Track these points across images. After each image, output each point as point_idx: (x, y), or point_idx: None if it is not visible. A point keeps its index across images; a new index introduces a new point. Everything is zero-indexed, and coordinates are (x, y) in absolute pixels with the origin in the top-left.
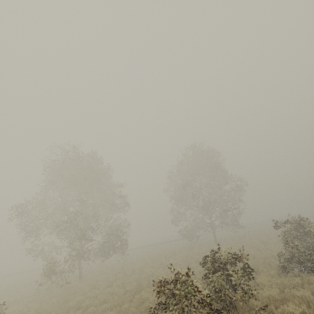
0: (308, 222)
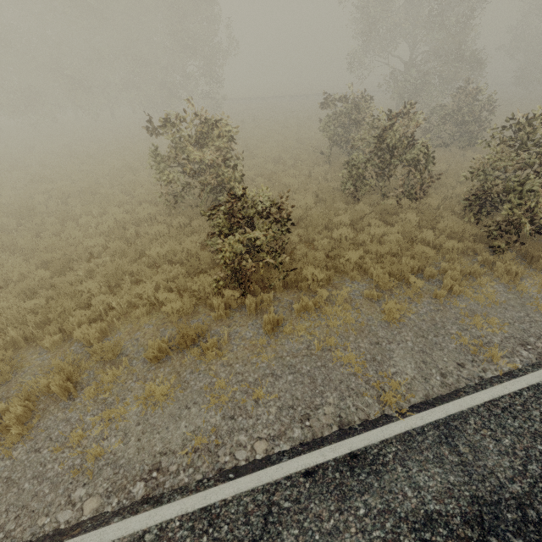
0: None
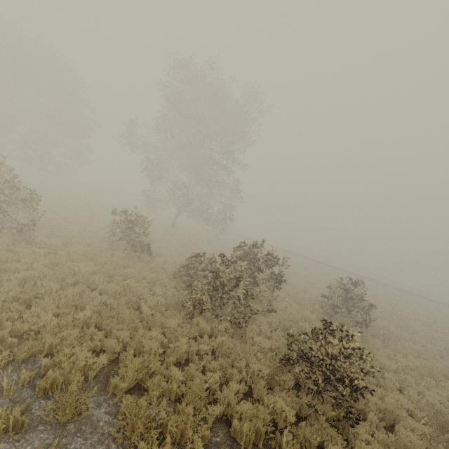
0: (4, 177)
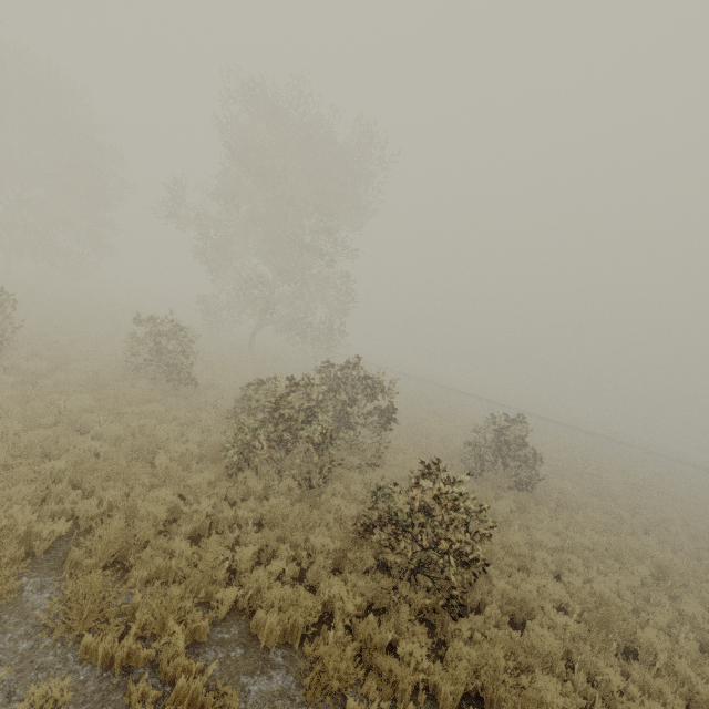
0: None
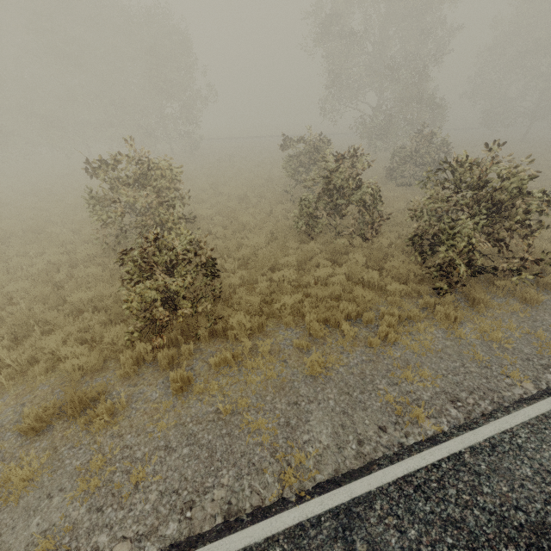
0: None
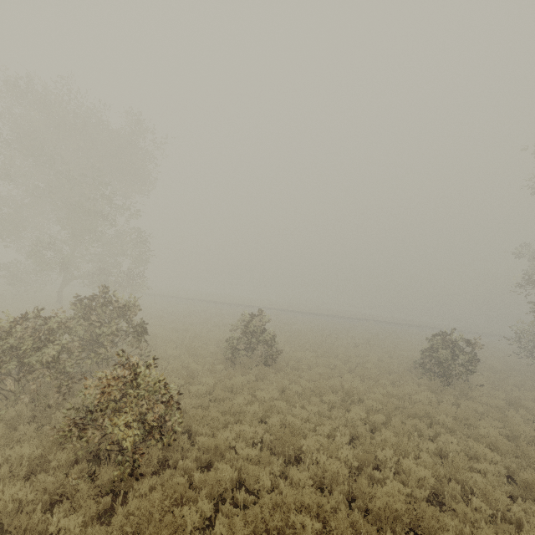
0: None
